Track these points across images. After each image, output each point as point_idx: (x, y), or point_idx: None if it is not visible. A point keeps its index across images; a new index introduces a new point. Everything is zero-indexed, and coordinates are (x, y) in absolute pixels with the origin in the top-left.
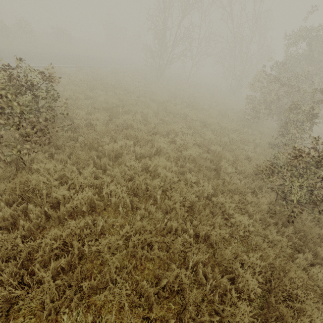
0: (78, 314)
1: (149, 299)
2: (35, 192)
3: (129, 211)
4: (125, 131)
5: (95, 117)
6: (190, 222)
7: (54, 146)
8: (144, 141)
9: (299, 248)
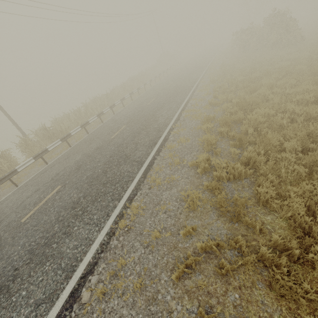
0: None
1: None
2: None
3: None
4: None
5: None
6: None
7: None
8: None
9: None
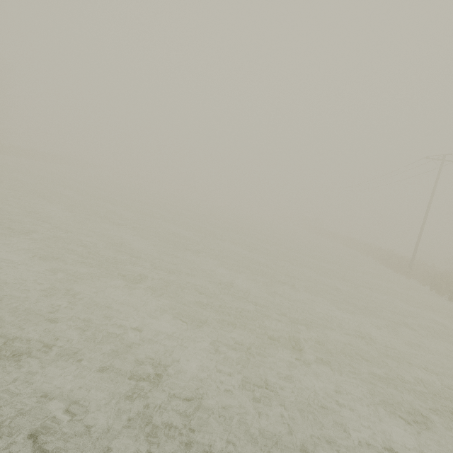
0: None
1: None
2: None
3: None
4: None
5: None
6: None
7: None
8: None
9: None
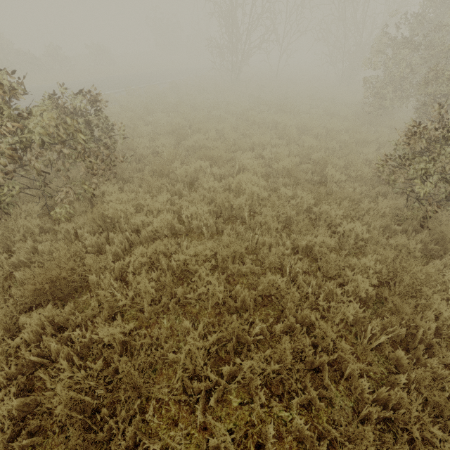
0: (177, 319)
1: (245, 305)
2: (113, 222)
3: (215, 234)
4: (198, 152)
5: (160, 143)
6: (285, 234)
7: (121, 181)
8: (223, 161)
9: (436, 254)
